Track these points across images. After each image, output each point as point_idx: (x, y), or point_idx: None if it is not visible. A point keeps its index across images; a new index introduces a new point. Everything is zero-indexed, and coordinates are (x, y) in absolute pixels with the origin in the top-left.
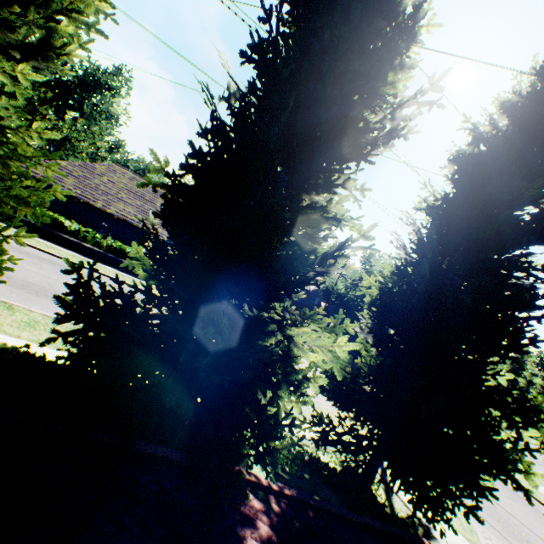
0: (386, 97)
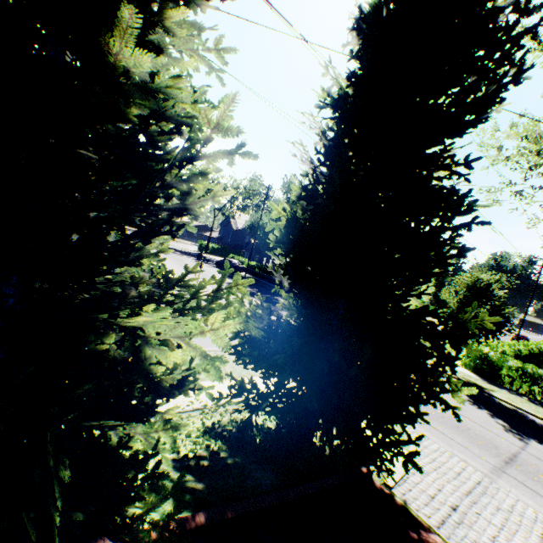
0: None
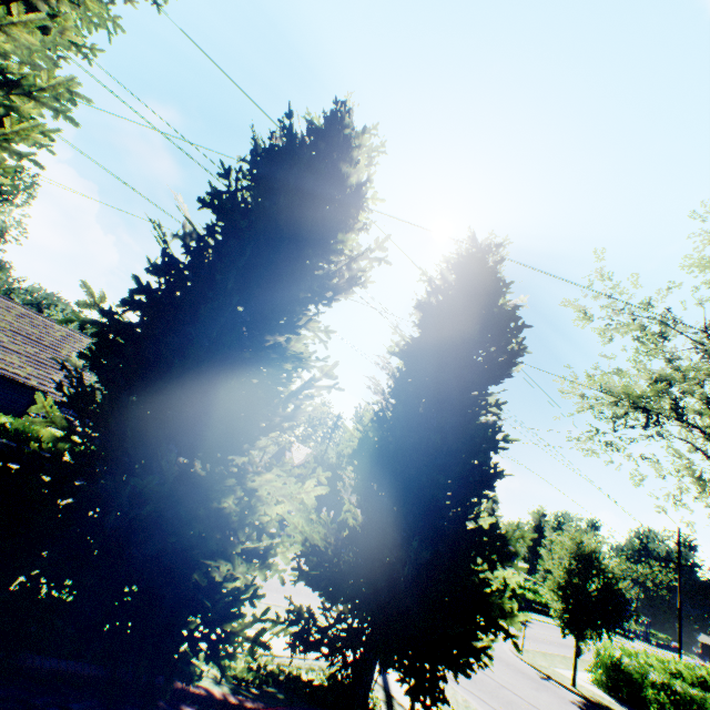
0: (343, 250)
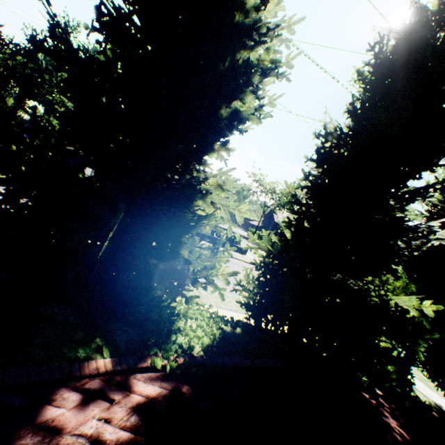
0: None
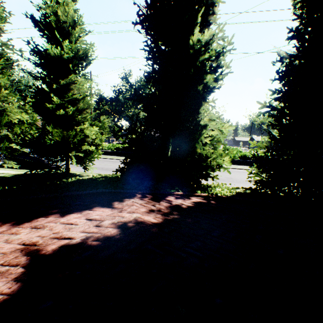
0: None
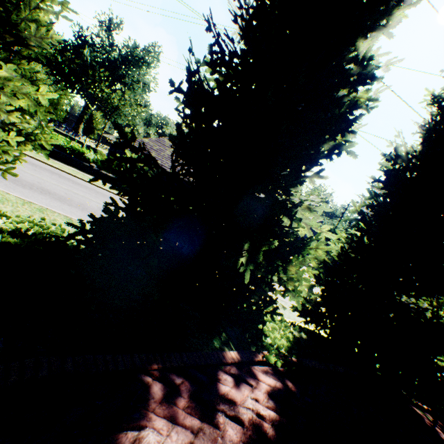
0: None
